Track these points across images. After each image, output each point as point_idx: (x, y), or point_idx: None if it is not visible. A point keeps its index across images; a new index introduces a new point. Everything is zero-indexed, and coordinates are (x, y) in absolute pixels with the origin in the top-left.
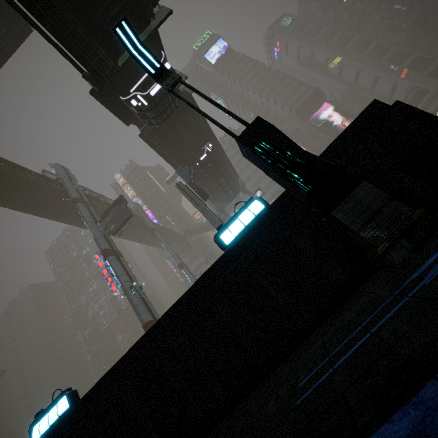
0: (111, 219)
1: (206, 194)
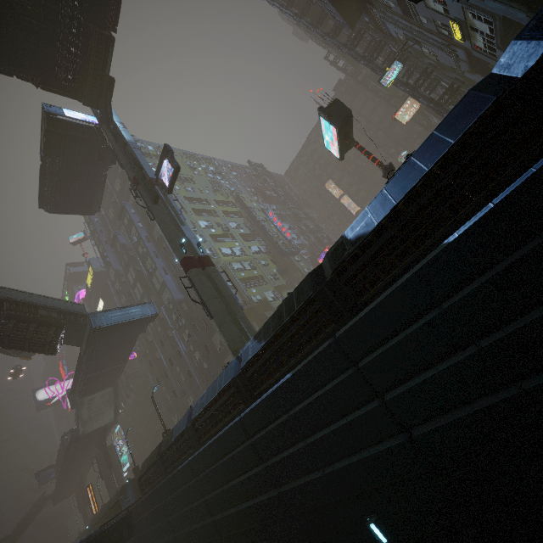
0: None
1: None
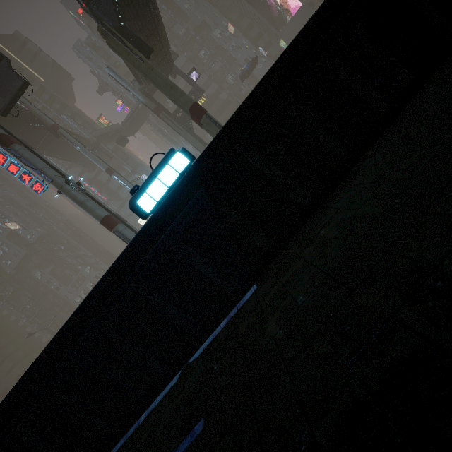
0: None
1: (148, 46)
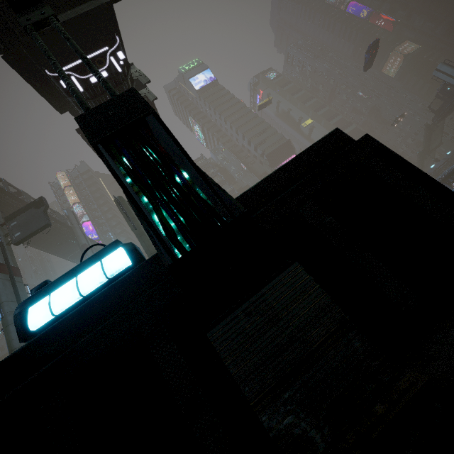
0: (18, 224)
1: None
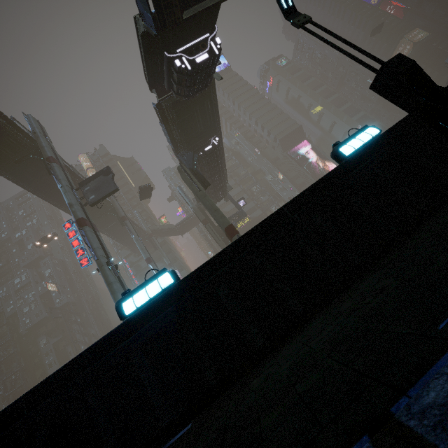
0: (91, 188)
1: (208, 182)
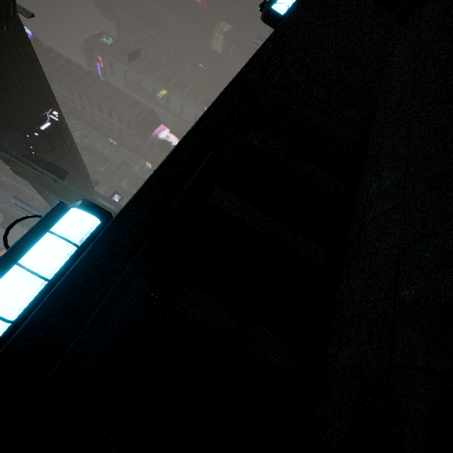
0: None
1: (63, 169)
